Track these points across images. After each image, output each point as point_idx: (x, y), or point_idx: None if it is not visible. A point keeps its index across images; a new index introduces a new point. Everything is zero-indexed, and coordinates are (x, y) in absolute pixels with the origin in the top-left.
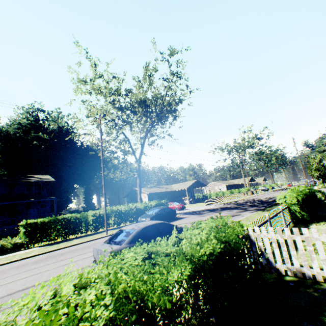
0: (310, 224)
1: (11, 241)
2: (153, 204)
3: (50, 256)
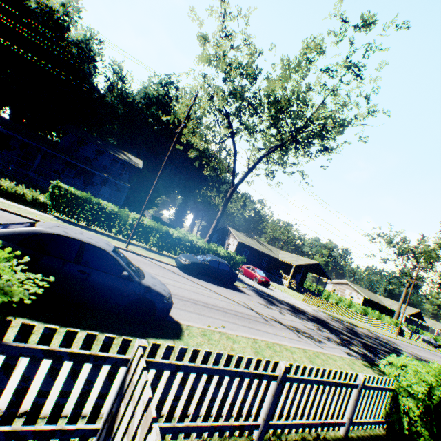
0: None
1: (35, 195)
2: (219, 252)
3: None
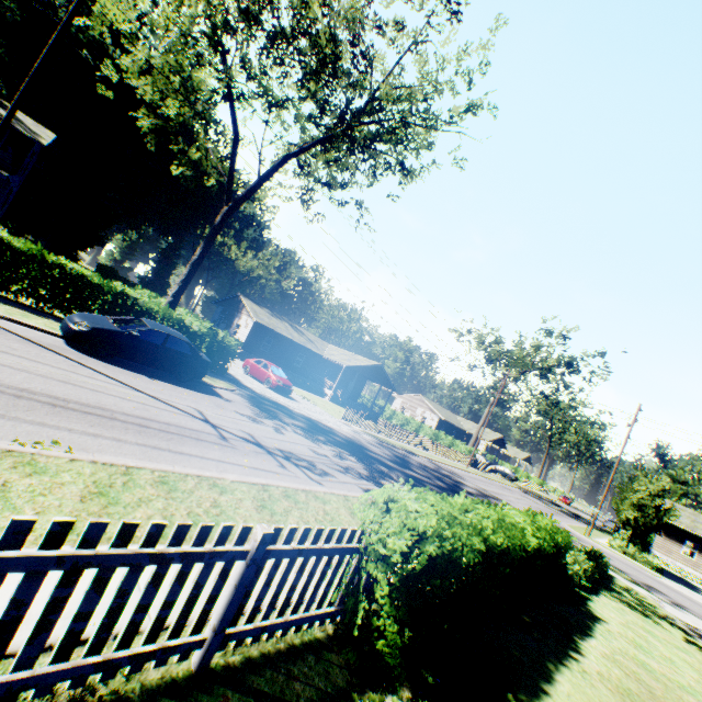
0: (384, 691)
1: None
2: (189, 325)
3: None
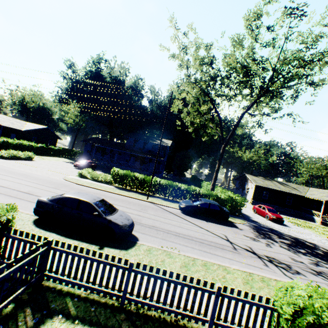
0: None
1: (106, 177)
2: (219, 196)
3: (98, 193)
